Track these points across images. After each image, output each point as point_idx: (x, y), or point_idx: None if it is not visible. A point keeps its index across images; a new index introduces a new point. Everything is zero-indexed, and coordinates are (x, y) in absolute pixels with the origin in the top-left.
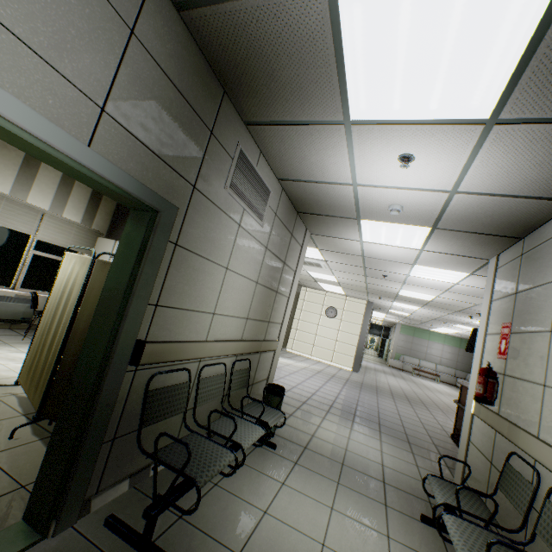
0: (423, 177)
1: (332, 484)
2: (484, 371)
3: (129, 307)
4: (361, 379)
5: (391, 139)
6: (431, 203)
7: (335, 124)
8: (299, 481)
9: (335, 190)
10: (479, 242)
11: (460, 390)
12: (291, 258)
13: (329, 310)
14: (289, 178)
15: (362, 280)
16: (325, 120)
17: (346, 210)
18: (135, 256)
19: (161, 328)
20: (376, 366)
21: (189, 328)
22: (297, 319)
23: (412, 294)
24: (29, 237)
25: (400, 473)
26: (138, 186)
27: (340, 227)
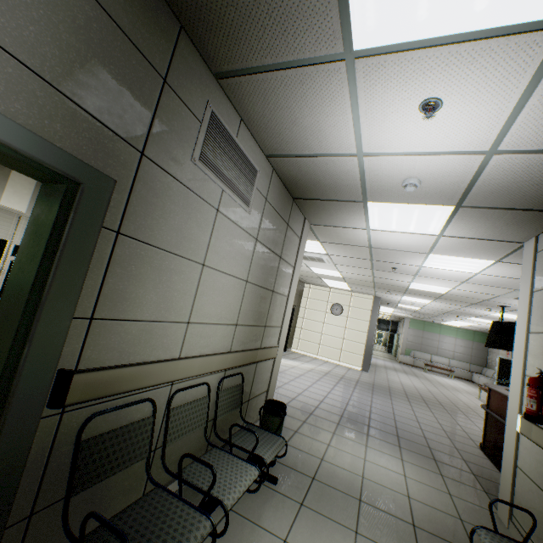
0: (451, 133)
1: (349, 535)
2: (536, 381)
3: (36, 325)
4: (372, 380)
5: (410, 76)
6: (459, 171)
7: (332, 61)
8: (306, 535)
9: (335, 164)
10: (515, 221)
11: (488, 394)
12: (288, 251)
13: (335, 307)
14: (279, 154)
15: (369, 274)
16: (318, 55)
17: (350, 191)
18: (43, 249)
19: (104, 349)
20: (386, 363)
21: (151, 344)
22: (302, 318)
23: (424, 287)
24: (6, 242)
25: (432, 509)
26: (32, 140)
27: (343, 213)
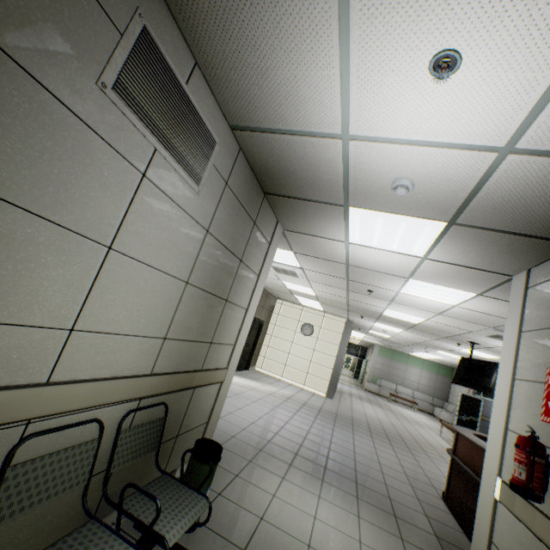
0: (463, 115)
1: None
2: (527, 443)
3: None
4: (336, 409)
5: (426, 4)
6: (461, 175)
7: None
8: None
9: (315, 149)
10: (511, 249)
11: (455, 438)
12: (252, 255)
13: (305, 327)
14: (247, 126)
15: (343, 295)
16: None
17: (330, 190)
18: None
19: None
20: (352, 389)
21: None
22: (270, 335)
23: (398, 315)
24: None
25: None
26: None
27: (320, 219)
